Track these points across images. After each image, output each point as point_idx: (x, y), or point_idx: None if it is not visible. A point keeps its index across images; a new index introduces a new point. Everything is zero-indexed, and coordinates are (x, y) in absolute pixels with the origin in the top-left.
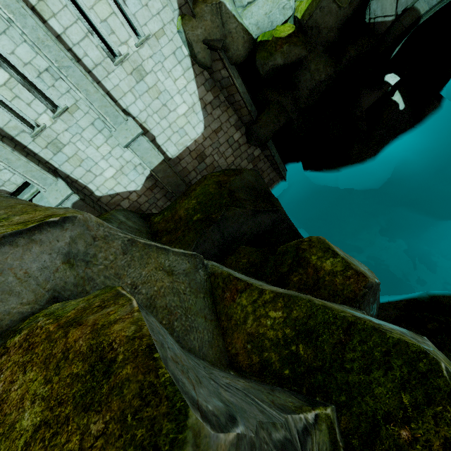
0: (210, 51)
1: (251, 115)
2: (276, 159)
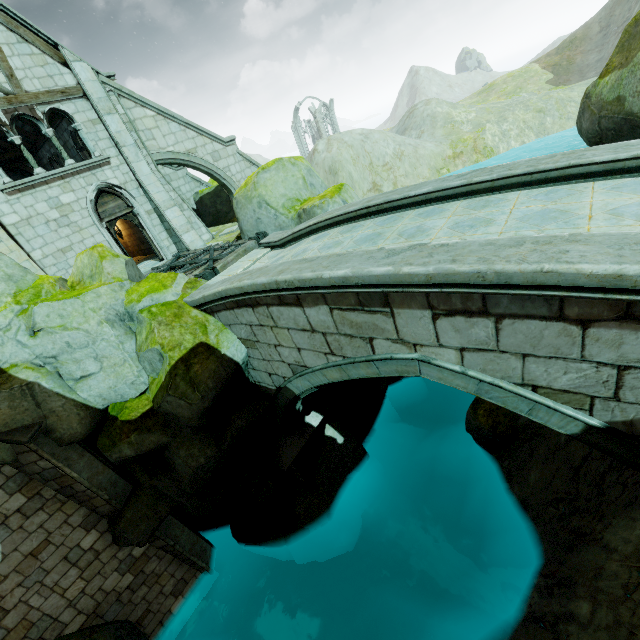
0: (10, 443)
1: (113, 505)
2: (182, 545)
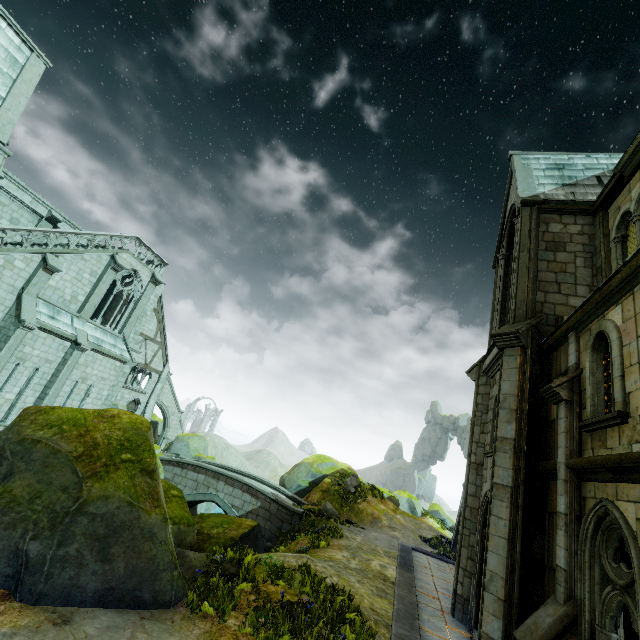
0: None
1: None
2: None
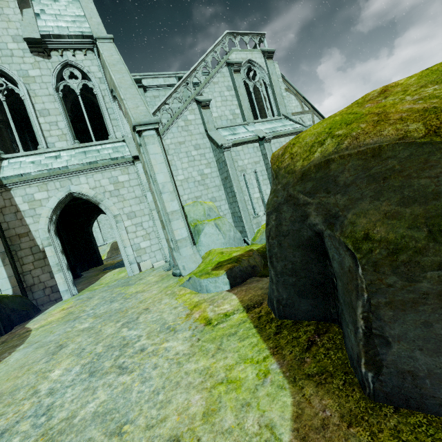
0: None
1: None
2: None
